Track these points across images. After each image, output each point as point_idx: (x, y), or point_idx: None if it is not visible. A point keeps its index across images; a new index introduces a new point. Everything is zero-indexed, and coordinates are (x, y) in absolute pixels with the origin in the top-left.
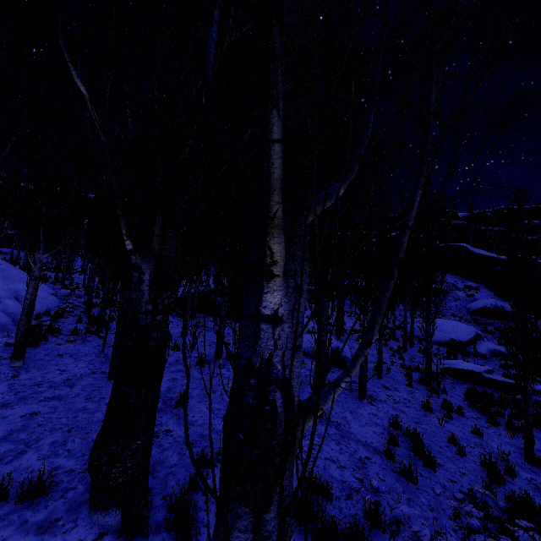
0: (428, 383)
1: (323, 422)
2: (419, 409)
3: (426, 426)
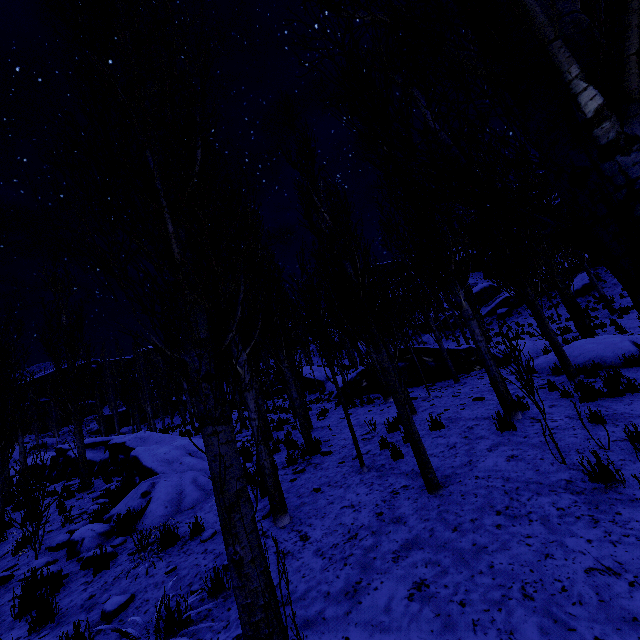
0: None
1: None
2: None
3: None
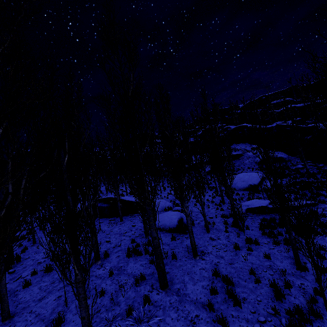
0: (237, 225)
1: (168, 292)
2: (232, 250)
3: (236, 264)
